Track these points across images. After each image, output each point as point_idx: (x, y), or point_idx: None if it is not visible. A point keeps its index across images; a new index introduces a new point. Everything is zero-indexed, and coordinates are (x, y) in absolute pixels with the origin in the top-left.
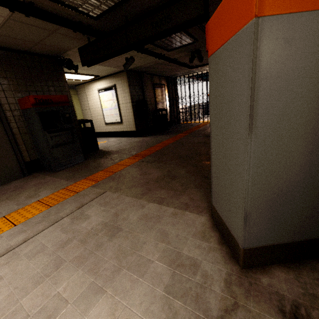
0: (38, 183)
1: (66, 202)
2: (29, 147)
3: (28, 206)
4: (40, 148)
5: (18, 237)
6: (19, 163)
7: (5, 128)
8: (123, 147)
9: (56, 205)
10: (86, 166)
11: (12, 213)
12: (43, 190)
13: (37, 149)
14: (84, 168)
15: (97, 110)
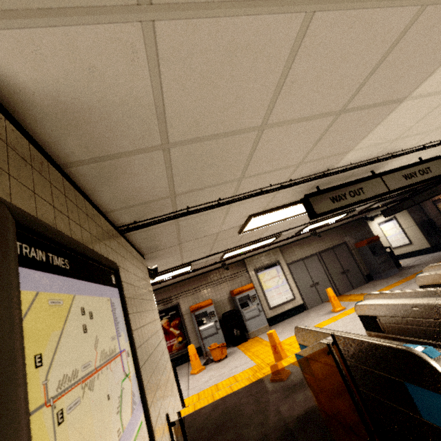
0: (382, 282)
1: (411, 280)
2: (364, 267)
3: (392, 284)
4: (371, 266)
5: (402, 286)
6: (362, 276)
7: (353, 258)
8: (425, 261)
9: (407, 281)
10: (404, 273)
11: (387, 286)
12: (390, 282)
13: (368, 267)
14: (404, 273)
15: (380, 239)
